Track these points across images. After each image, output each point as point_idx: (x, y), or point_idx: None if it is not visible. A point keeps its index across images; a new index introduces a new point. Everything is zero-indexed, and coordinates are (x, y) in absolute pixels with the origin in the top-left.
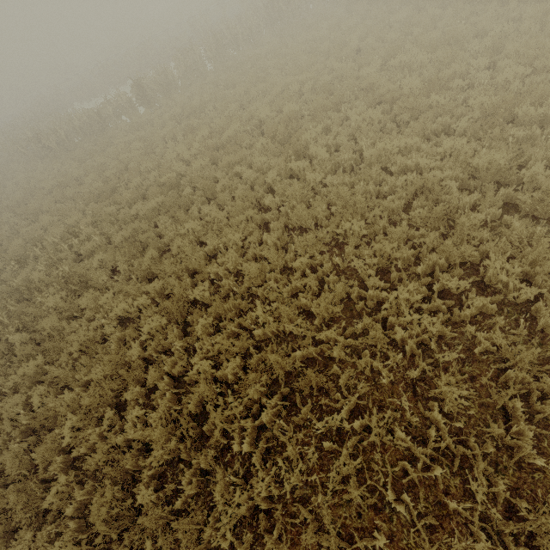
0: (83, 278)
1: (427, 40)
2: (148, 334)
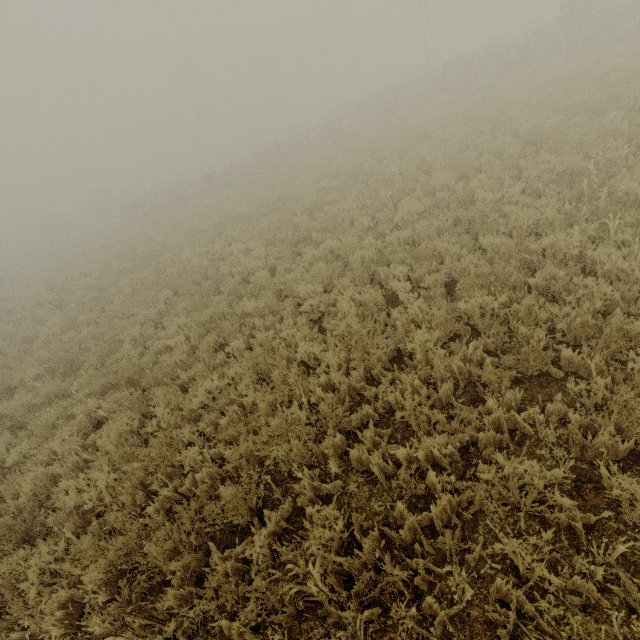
0: (65, 303)
1: (363, 170)
2: (48, 337)
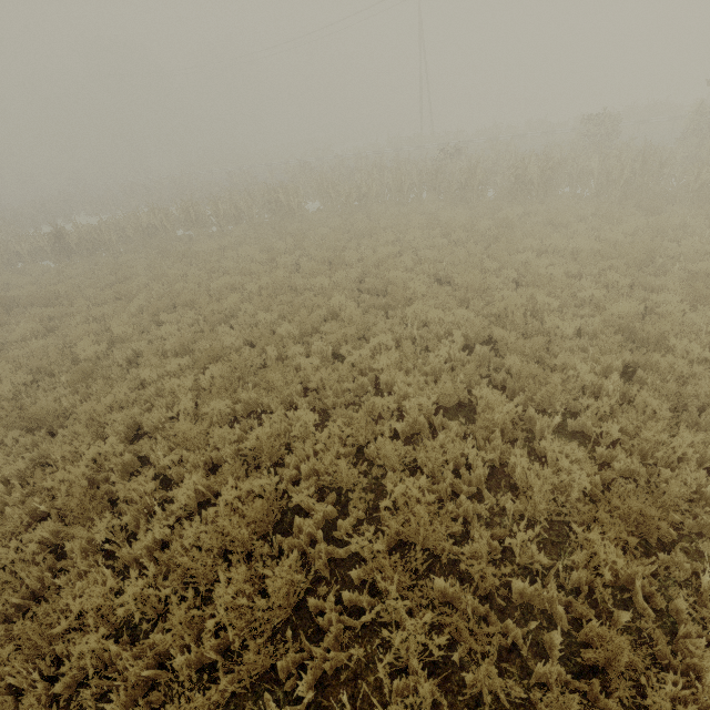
0: None
1: (263, 357)
2: None
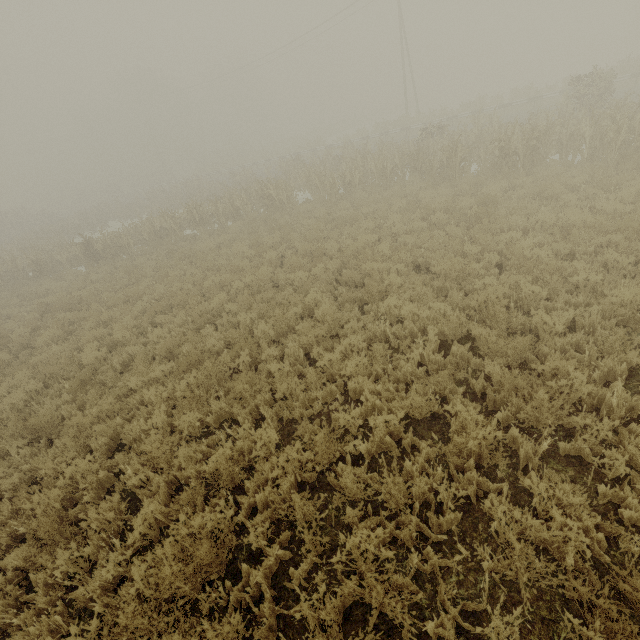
0: None
1: (237, 362)
2: None
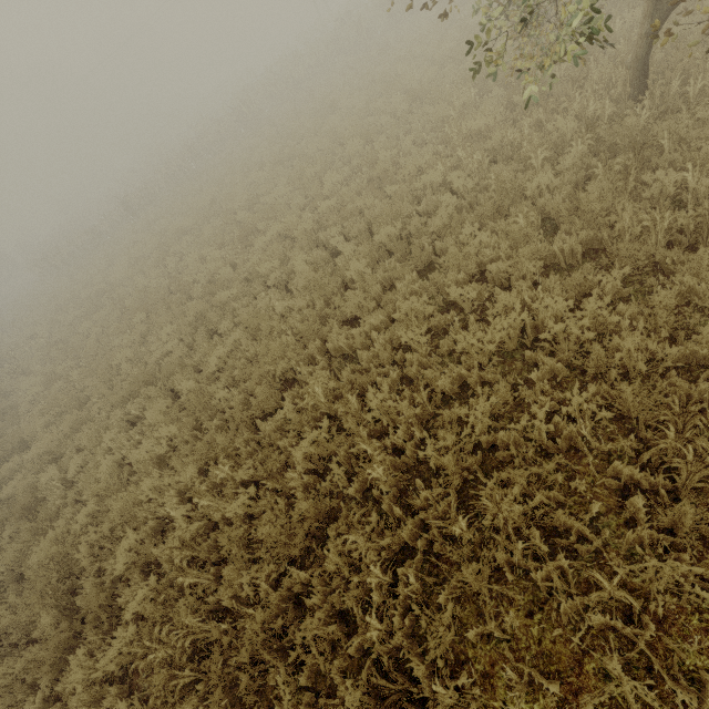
0: (26, 369)
1: (285, 154)
2: (32, 397)
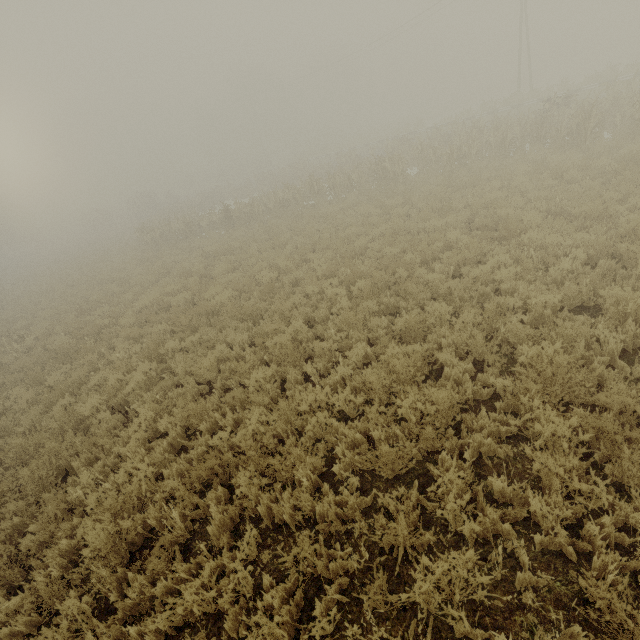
0: None
1: (395, 276)
2: None
